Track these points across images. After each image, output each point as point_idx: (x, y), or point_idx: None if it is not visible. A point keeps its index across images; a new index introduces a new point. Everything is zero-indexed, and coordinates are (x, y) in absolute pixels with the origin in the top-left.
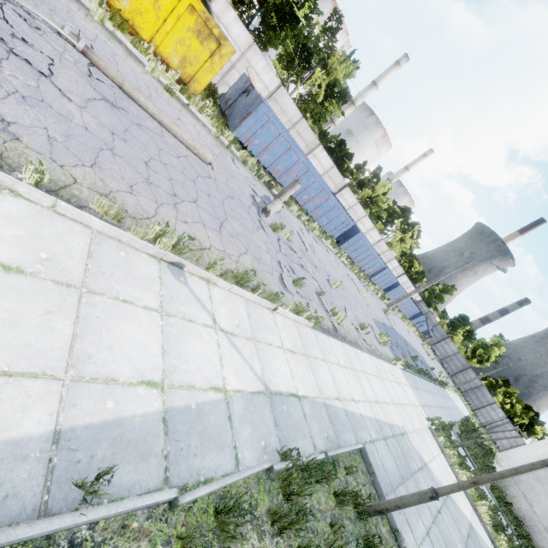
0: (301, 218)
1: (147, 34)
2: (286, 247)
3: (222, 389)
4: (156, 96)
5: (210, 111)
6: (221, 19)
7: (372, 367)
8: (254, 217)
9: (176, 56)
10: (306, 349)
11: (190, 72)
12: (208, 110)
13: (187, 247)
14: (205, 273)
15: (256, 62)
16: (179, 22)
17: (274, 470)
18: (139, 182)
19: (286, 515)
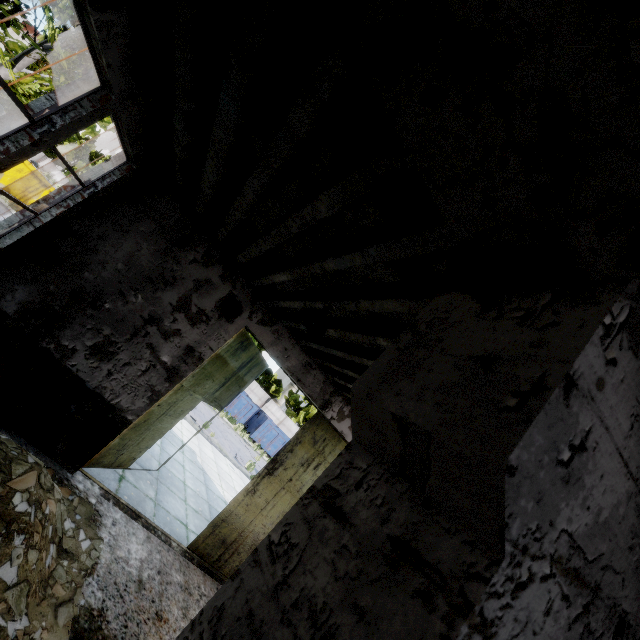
0: None
1: None
2: None
3: None
4: None
5: None
6: None
7: (188, 427)
8: None
9: None
10: None
11: None
12: None
13: None
14: None
15: None
16: None
17: None
18: None
19: None
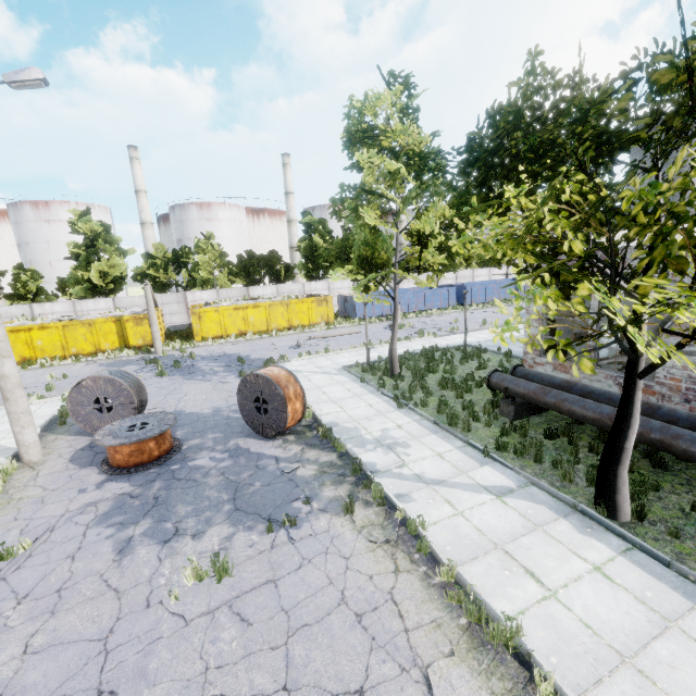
0: (420, 316)
1: (307, 323)
2: (411, 329)
3: (398, 353)
4: (329, 333)
5: (342, 321)
6: (311, 290)
7: None
8: (389, 332)
9: (319, 318)
10: (431, 342)
11: (326, 318)
12: (341, 321)
13: (371, 343)
14: (380, 345)
15: (336, 285)
16: (312, 309)
17: (418, 353)
18: (351, 345)
19: (422, 354)
